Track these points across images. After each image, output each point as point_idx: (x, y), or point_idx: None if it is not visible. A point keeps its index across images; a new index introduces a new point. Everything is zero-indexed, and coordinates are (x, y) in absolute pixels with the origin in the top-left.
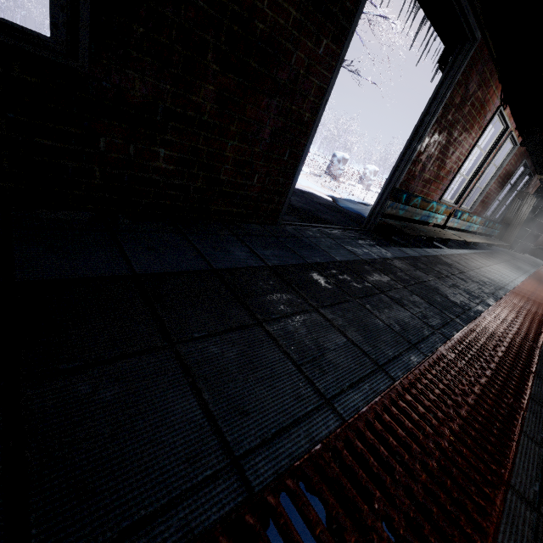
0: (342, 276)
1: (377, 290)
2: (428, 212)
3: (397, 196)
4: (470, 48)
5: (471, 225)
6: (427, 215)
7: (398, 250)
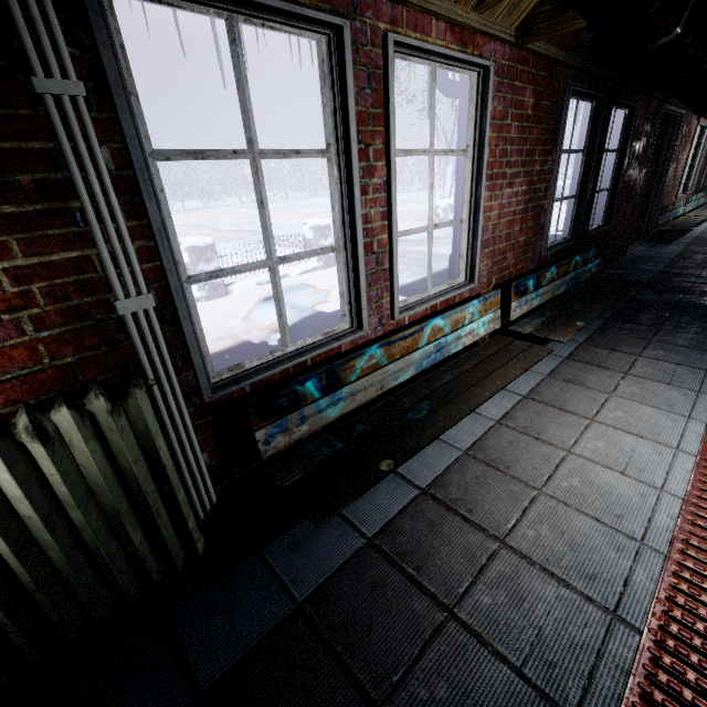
0: (686, 261)
1: (706, 260)
2: (675, 211)
3: (662, 212)
4: (681, 119)
5: (698, 201)
6: (675, 213)
7: (678, 243)
